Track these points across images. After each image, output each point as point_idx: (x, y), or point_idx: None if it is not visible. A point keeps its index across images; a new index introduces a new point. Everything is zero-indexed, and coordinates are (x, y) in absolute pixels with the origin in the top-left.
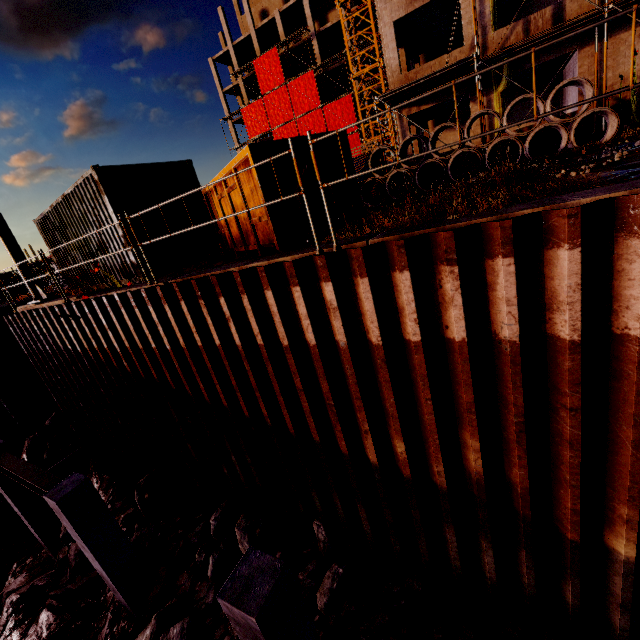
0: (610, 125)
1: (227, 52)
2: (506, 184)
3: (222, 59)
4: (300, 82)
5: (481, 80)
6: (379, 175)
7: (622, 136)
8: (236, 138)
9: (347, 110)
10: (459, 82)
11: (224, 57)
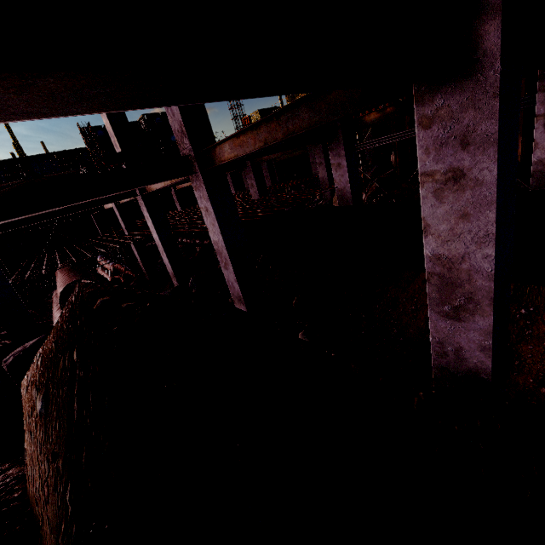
0: None
1: None
2: None
3: None
4: None
5: None
6: None
7: None
8: None
9: None
10: None
11: None
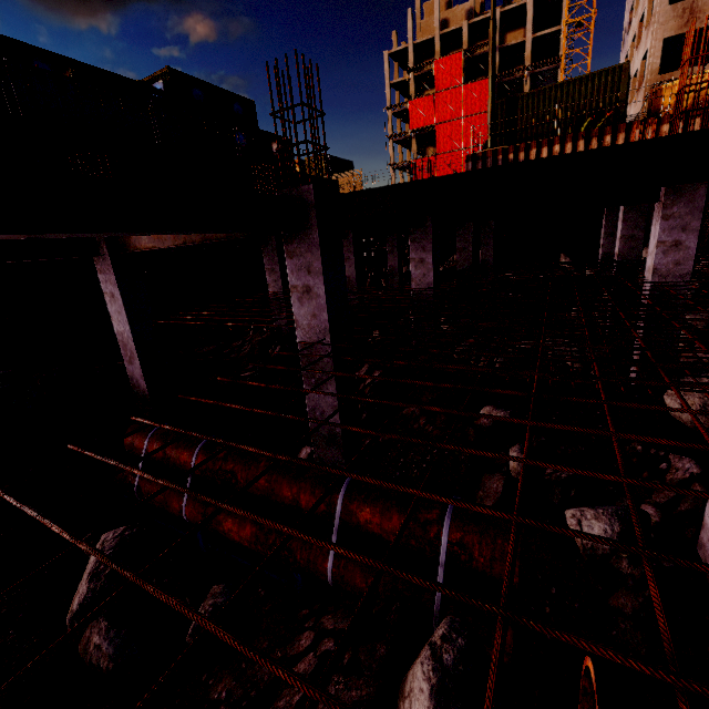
0: None
1: (403, 49)
2: None
3: (395, 55)
4: (477, 86)
5: None
6: None
7: None
8: (391, 128)
9: None
10: None
11: (398, 53)
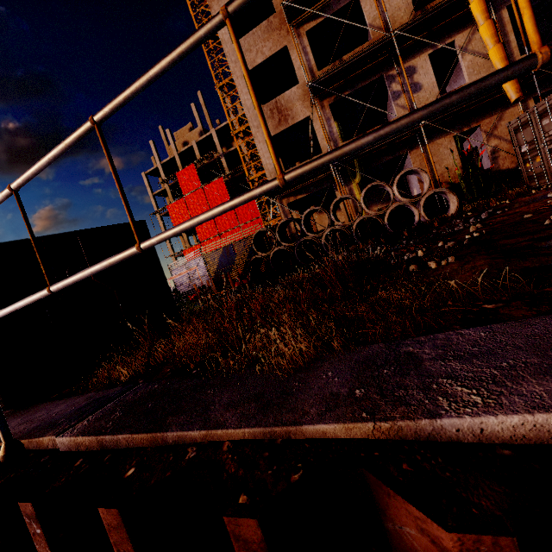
0: (451, 201)
1: (157, 168)
2: (342, 282)
3: (153, 173)
4: (213, 185)
5: (340, 175)
6: (262, 253)
7: (464, 209)
8: (164, 227)
9: (251, 202)
10: (102, 116)
11: (154, 171)
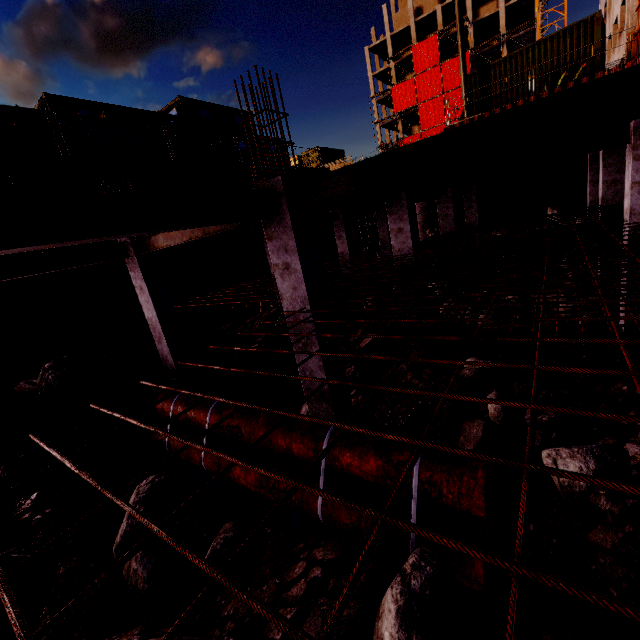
0: None
1: (382, 42)
2: None
3: (375, 48)
4: (454, 62)
5: None
6: None
7: None
8: (377, 114)
9: None
10: None
11: (377, 46)
